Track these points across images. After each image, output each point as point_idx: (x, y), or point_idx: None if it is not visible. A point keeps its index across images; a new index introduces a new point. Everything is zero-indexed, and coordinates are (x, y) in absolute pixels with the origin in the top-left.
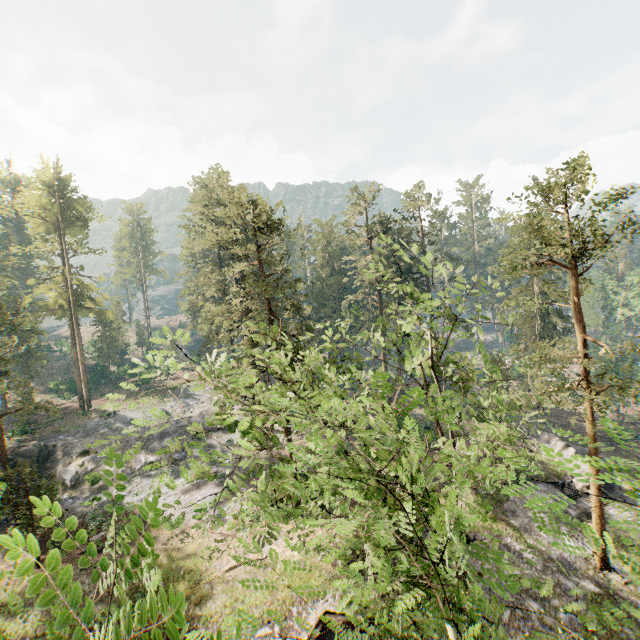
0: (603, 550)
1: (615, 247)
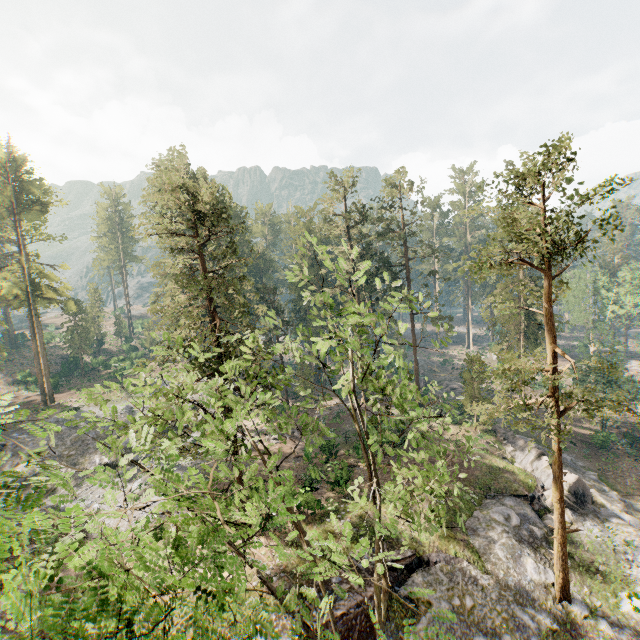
0: (564, 580)
1: (587, 247)
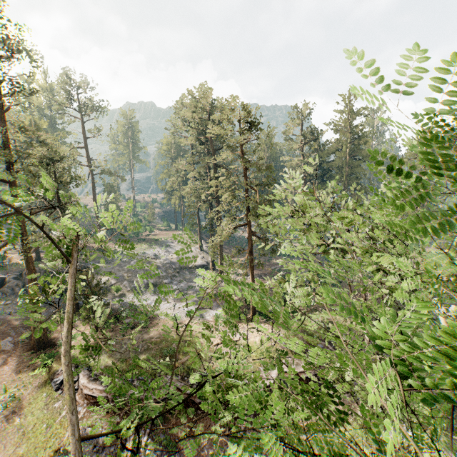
0: None
1: None
